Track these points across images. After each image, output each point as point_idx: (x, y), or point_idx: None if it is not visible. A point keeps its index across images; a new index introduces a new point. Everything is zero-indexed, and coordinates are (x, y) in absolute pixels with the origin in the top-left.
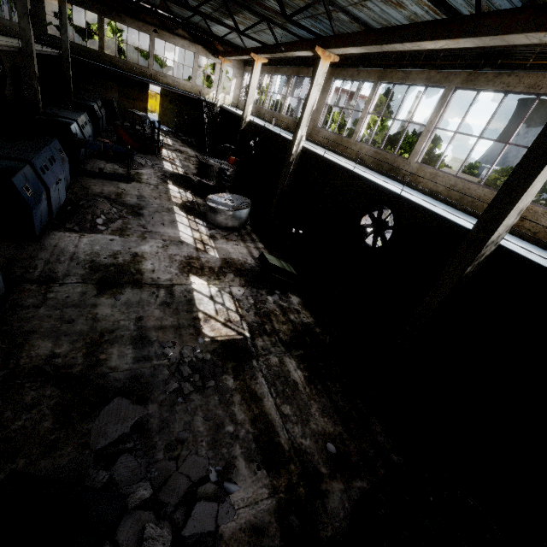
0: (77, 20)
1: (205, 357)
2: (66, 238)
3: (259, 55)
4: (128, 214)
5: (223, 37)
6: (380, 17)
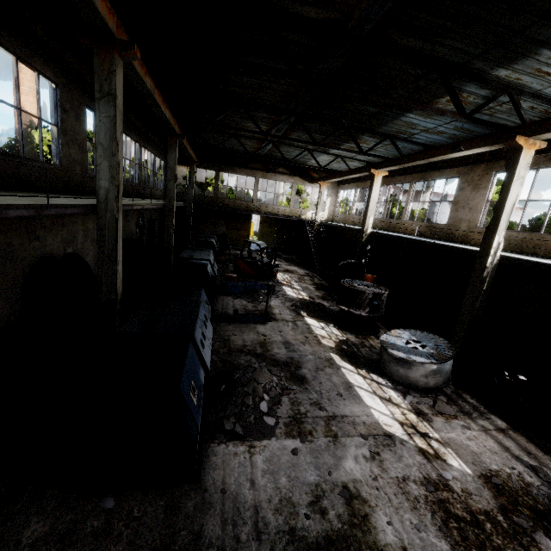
0: (197, 178)
1: None
2: (231, 459)
3: (380, 169)
4: (288, 380)
5: (328, 164)
6: None
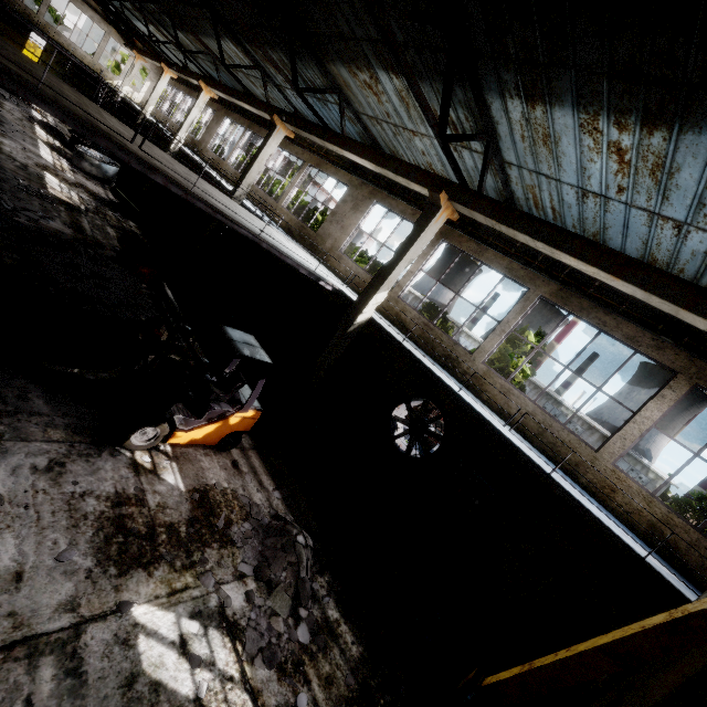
0: None
1: (47, 195)
2: None
3: (169, 68)
4: None
5: (140, 35)
6: (250, 87)
